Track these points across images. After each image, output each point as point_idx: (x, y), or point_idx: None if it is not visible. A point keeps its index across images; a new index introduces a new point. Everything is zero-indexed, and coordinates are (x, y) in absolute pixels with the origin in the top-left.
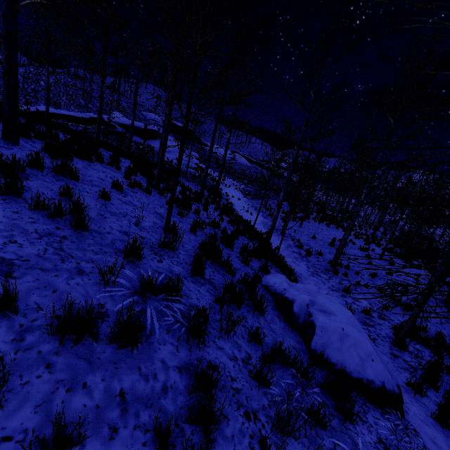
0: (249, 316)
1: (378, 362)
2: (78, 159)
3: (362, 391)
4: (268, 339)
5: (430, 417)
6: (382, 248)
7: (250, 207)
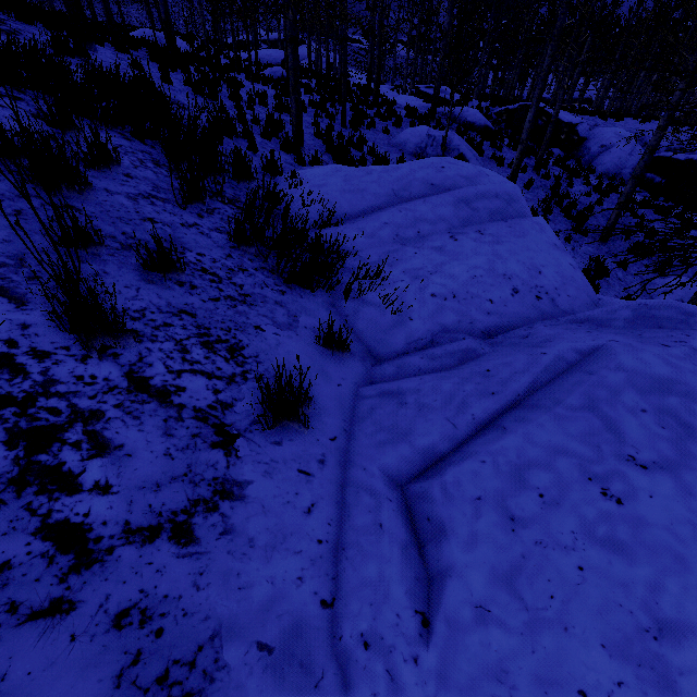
0: None
1: None
2: None
3: None
4: None
5: None
6: None
7: None
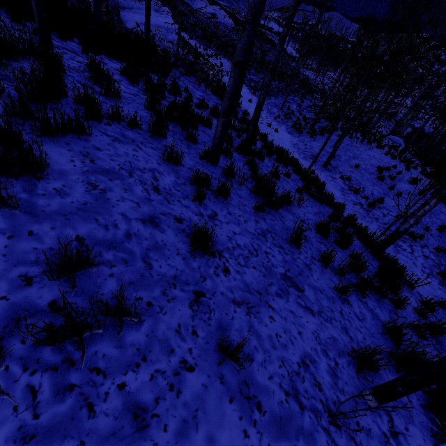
0: None
1: None
2: (53, 146)
3: None
4: None
5: None
6: (421, 172)
7: (268, 116)
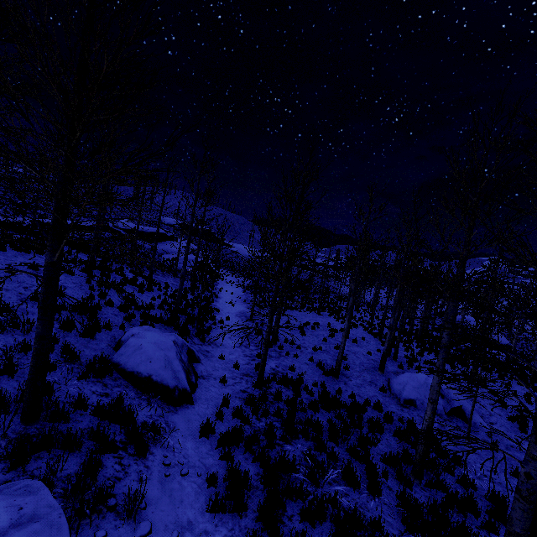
0: (73, 337)
1: (156, 363)
2: (14, 251)
3: (132, 380)
4: (73, 347)
5: (215, 416)
6: (368, 331)
7: (240, 300)
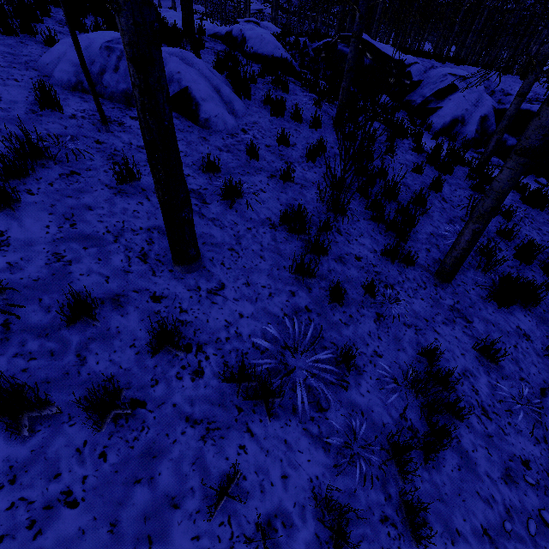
0: None
1: None
2: None
3: None
4: None
5: None
6: None
7: None
